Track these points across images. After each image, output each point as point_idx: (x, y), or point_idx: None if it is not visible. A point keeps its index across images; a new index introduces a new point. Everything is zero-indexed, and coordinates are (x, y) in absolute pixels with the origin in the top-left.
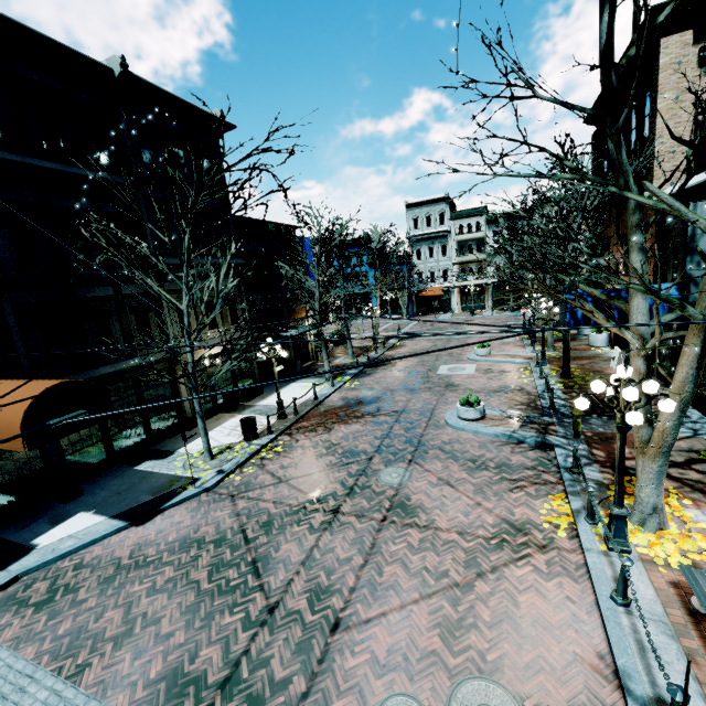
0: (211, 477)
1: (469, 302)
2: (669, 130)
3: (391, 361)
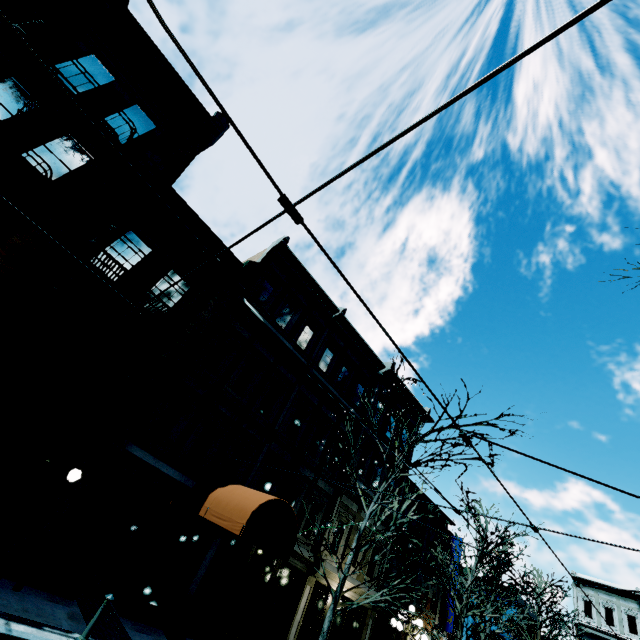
0: None
1: None
2: None
3: None
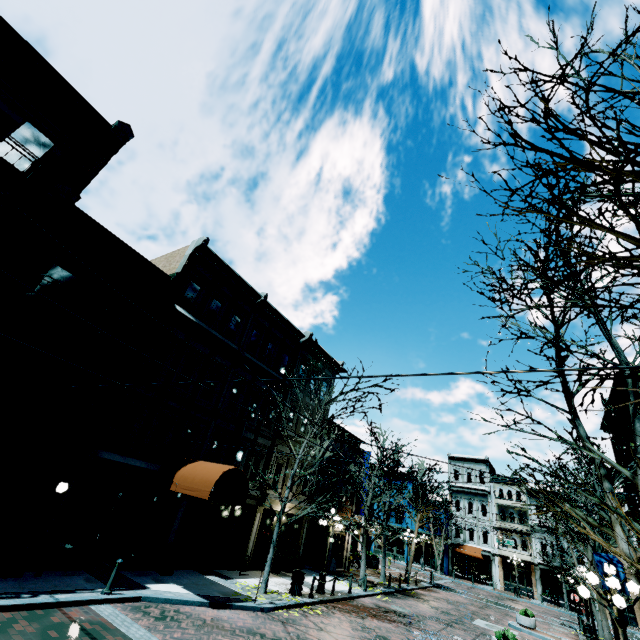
0: (265, 602)
1: (513, 580)
2: (607, 427)
3: (422, 596)
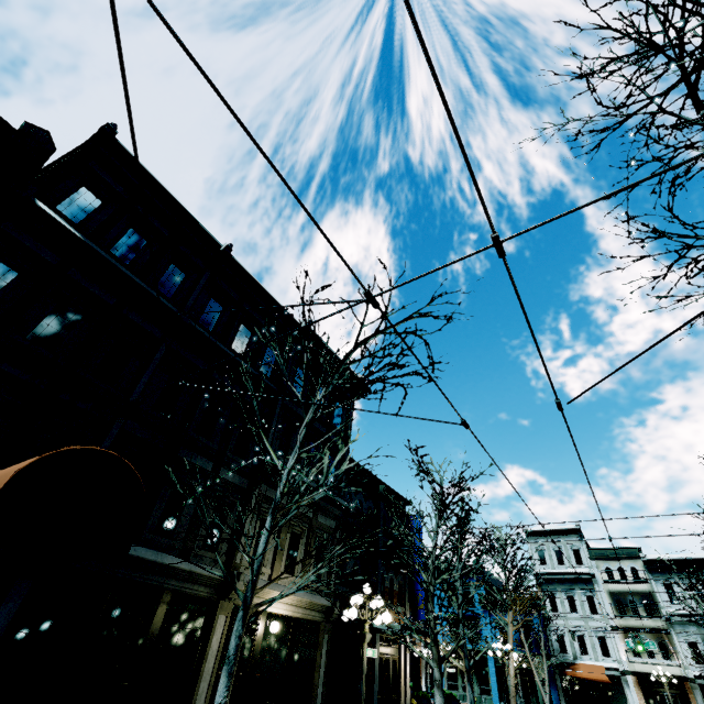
0: None
1: None
2: None
3: None
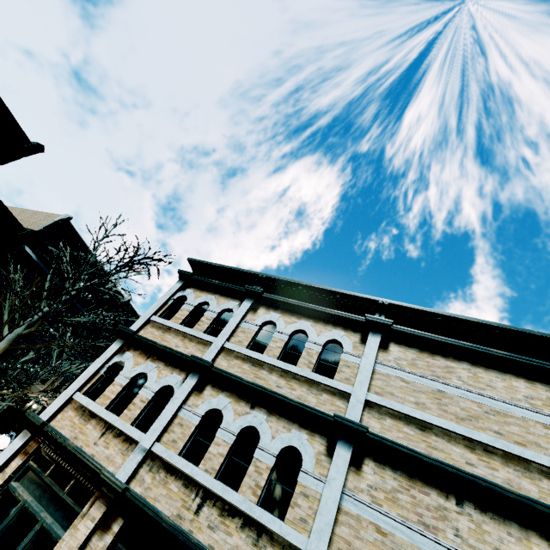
0: None
1: None
2: None
3: None
